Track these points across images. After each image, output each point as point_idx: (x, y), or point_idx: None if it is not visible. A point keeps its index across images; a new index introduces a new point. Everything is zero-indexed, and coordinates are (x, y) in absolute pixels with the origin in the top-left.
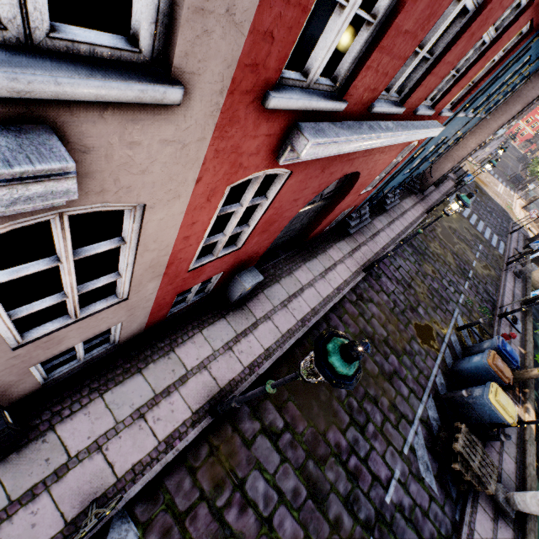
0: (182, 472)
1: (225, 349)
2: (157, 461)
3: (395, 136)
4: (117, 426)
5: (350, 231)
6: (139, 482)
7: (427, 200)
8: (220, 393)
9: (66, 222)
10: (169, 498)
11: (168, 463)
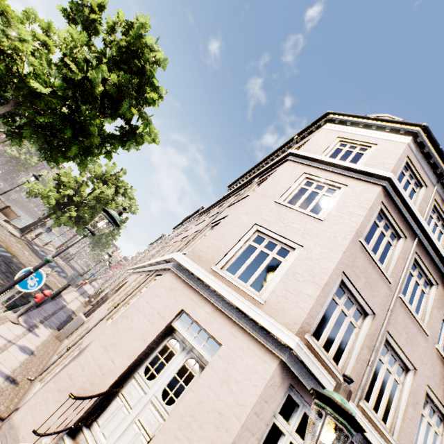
0: None
1: None
2: None
3: None
4: None
5: None
6: None
7: None
8: None
9: None
10: None
11: None
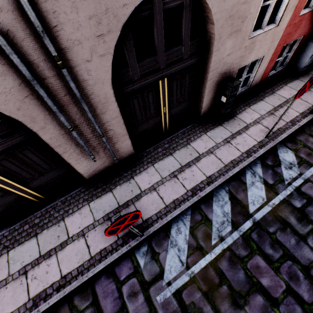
0: (305, 135)
1: None
2: (289, 128)
3: None
4: (262, 116)
5: None
6: (284, 134)
7: None
8: (312, 107)
9: None
10: (303, 143)
11: (294, 132)
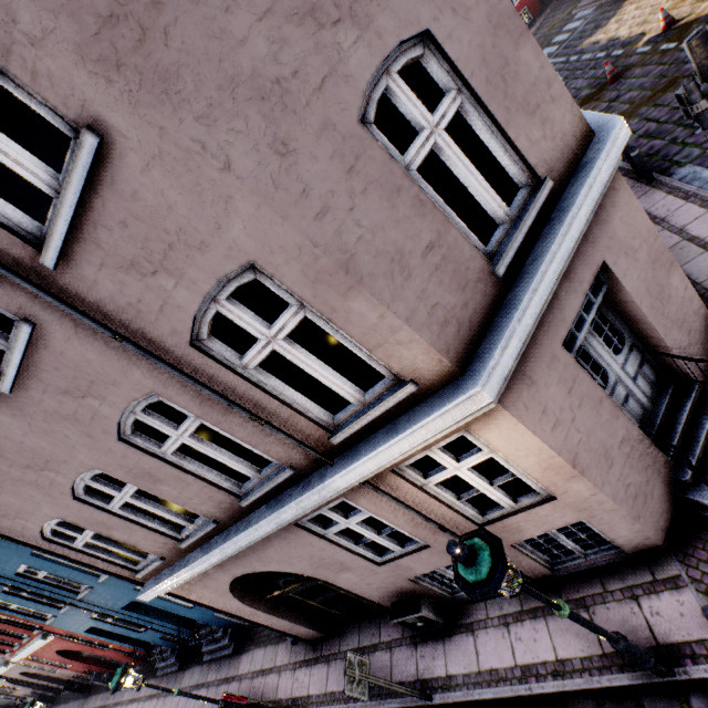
0: None
1: (99, 707)
2: None
3: (23, 652)
4: None
5: (159, 671)
6: None
7: (309, 675)
8: None
9: (25, 662)
10: None
11: None
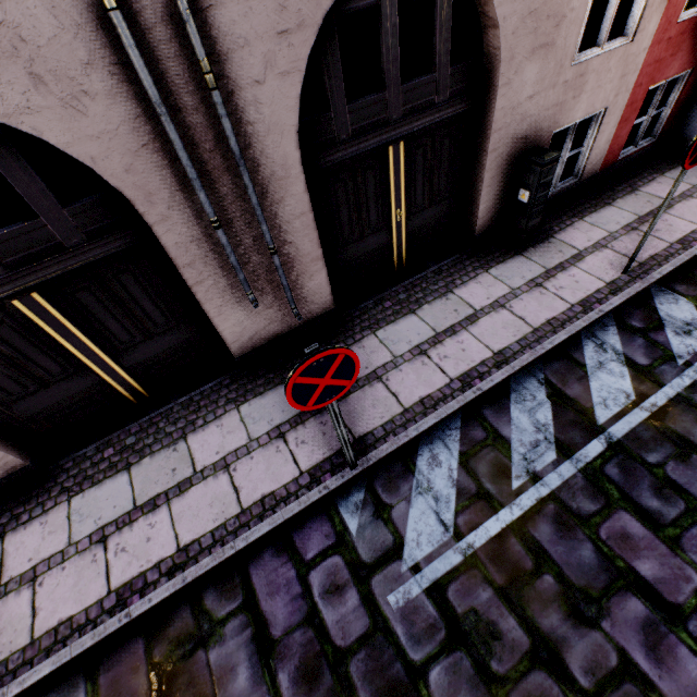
0: None
1: None
2: (678, 255)
3: None
4: (611, 235)
5: None
6: (667, 265)
7: None
8: None
9: None
10: None
11: (690, 262)
